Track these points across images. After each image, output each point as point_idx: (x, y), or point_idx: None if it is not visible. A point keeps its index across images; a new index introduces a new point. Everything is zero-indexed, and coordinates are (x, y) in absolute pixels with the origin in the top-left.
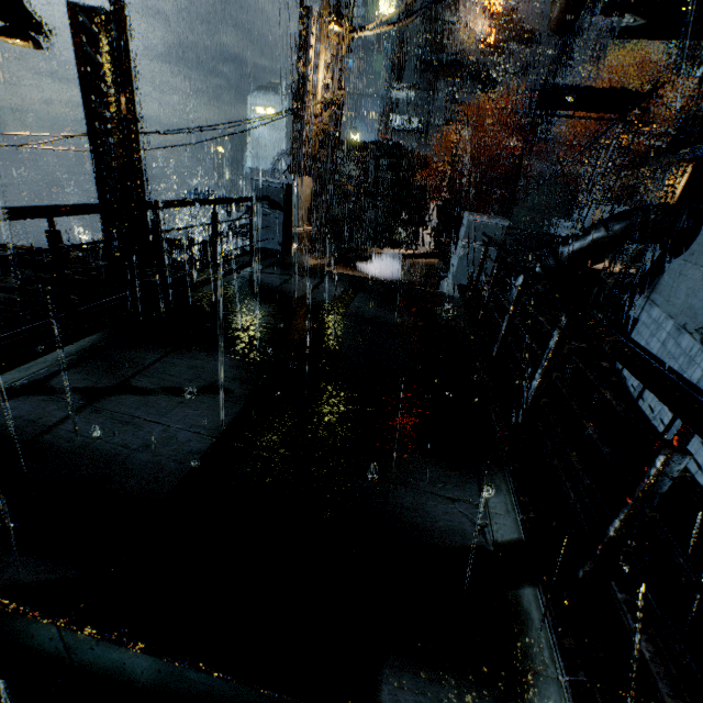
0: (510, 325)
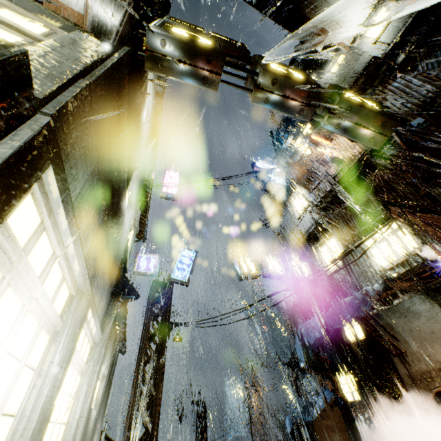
0: None
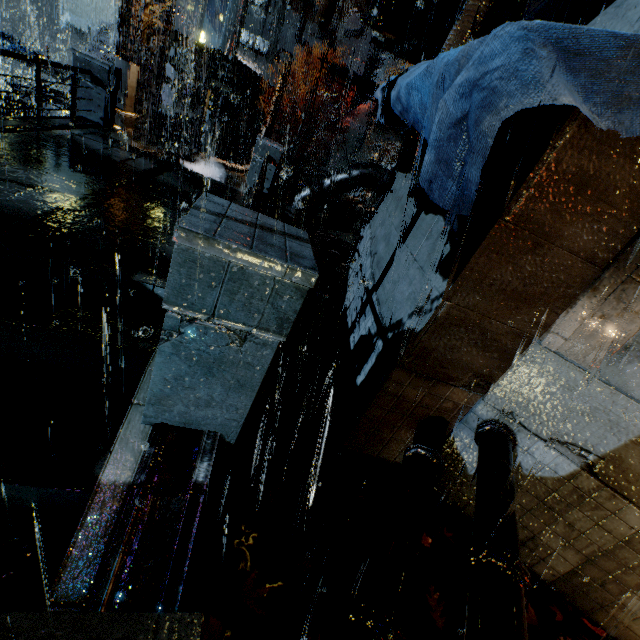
0: None
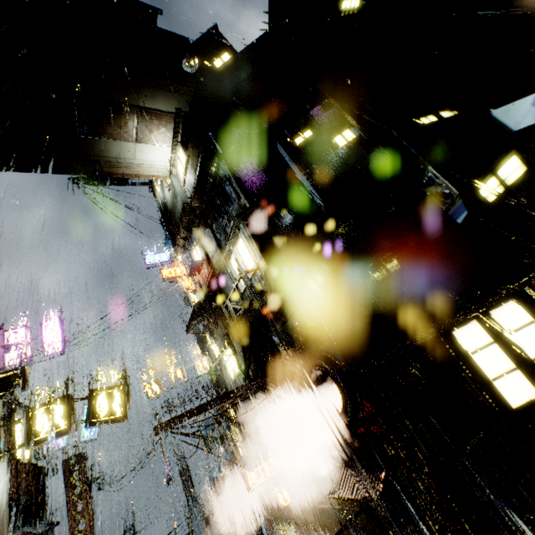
0: None
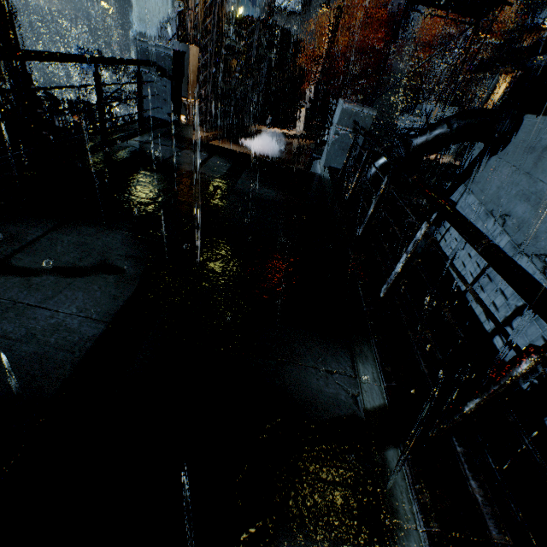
0: (376, 210)
